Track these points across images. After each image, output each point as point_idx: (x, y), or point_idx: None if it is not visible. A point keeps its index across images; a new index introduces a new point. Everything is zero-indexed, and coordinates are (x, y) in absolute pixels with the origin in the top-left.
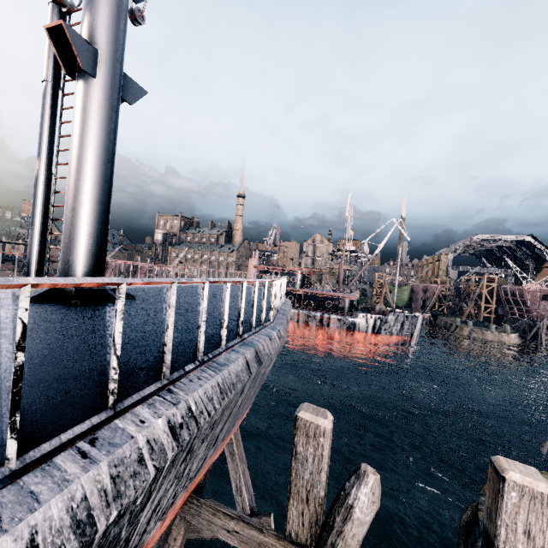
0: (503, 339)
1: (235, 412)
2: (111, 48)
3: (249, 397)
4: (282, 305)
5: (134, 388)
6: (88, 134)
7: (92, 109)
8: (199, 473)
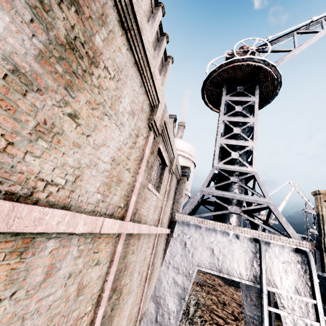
0: None
1: None
2: None
3: None
4: None
5: None
6: None
7: None
8: None
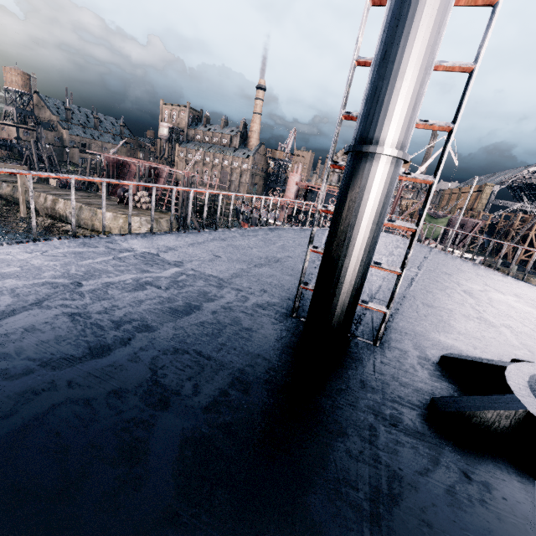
0: None
1: None
2: None
3: None
4: None
5: None
6: None
7: None
8: None
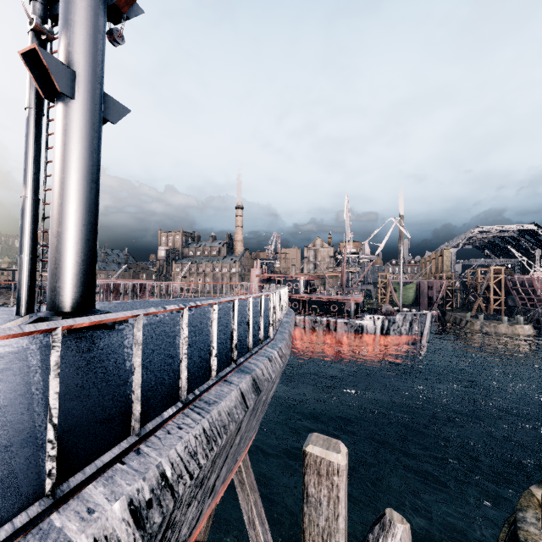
0: (516, 331)
1: (233, 451)
2: (89, 68)
3: (251, 428)
4: (285, 316)
5: (92, 453)
6: (69, 156)
7: (73, 130)
8: (195, 529)
